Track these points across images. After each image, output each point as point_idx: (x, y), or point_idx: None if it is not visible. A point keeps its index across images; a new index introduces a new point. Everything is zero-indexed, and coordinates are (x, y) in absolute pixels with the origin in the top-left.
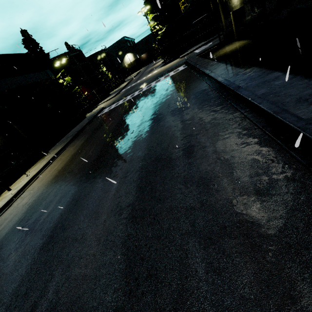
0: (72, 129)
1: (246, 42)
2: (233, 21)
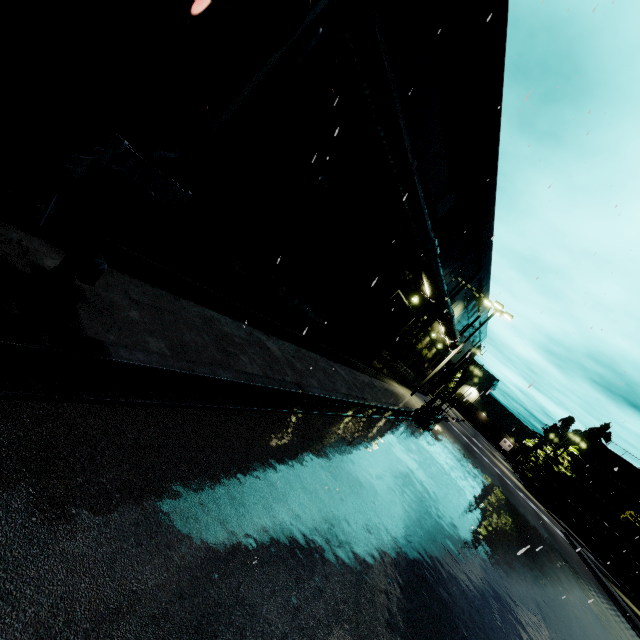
0: (419, 391)
1: None
2: None
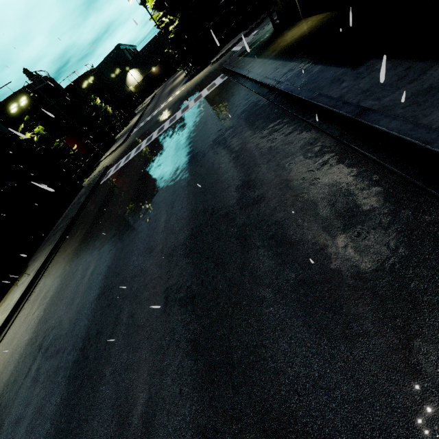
0: (63, 213)
1: (325, 16)
2: None
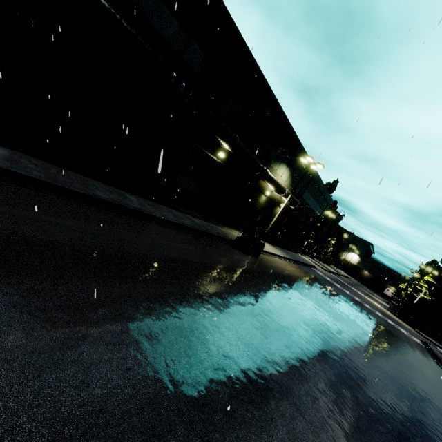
0: (286, 249)
1: None
2: None
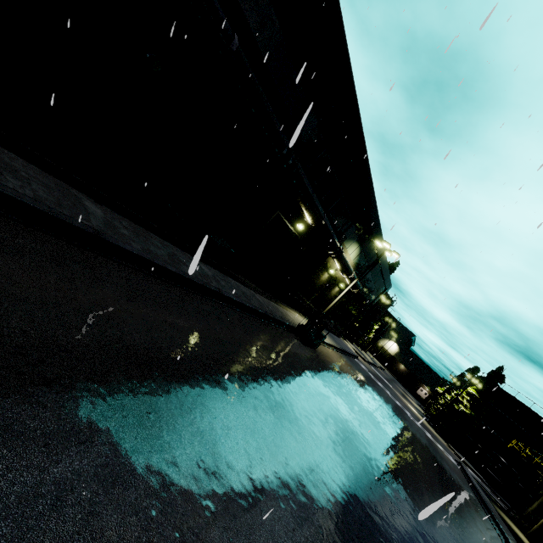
0: (331, 332)
1: None
2: (540, 523)
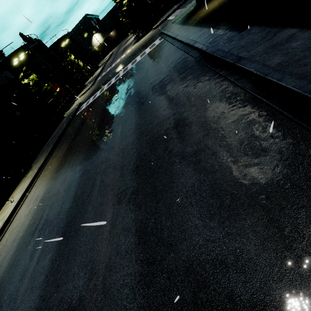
0: (52, 134)
1: None
2: None
